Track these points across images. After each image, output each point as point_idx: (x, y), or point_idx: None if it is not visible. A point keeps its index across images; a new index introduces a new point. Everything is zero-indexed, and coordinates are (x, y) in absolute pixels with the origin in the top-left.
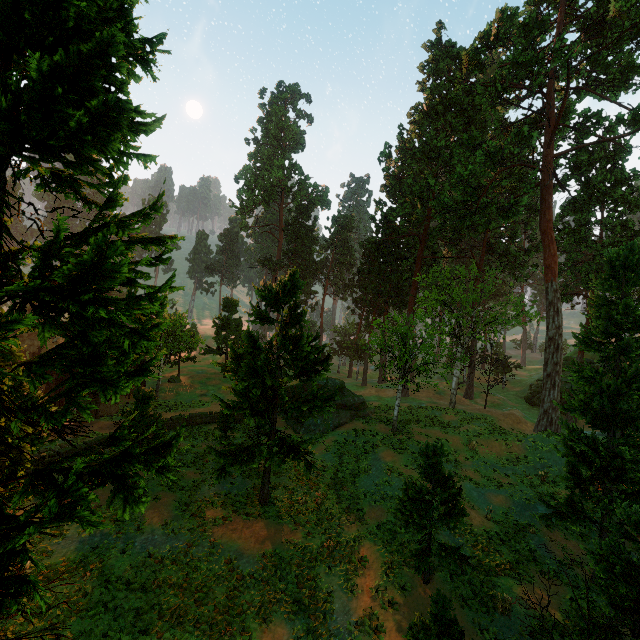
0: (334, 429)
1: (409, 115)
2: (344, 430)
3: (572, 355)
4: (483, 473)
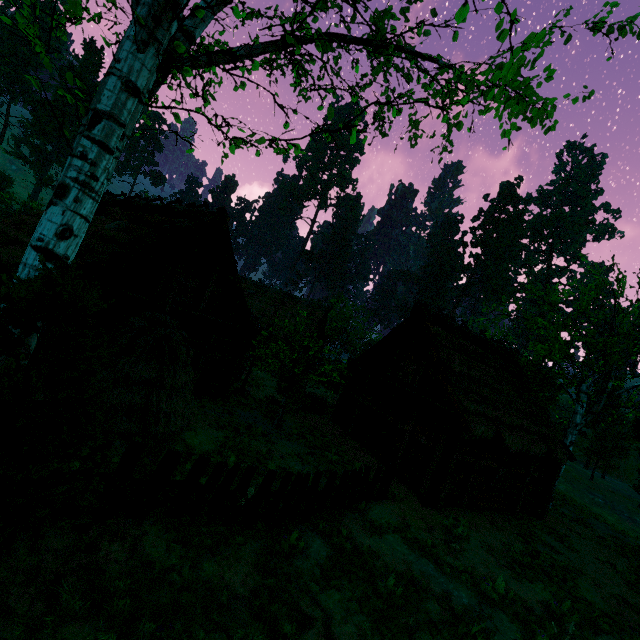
0: None
1: (485, 216)
2: None
3: None
4: None
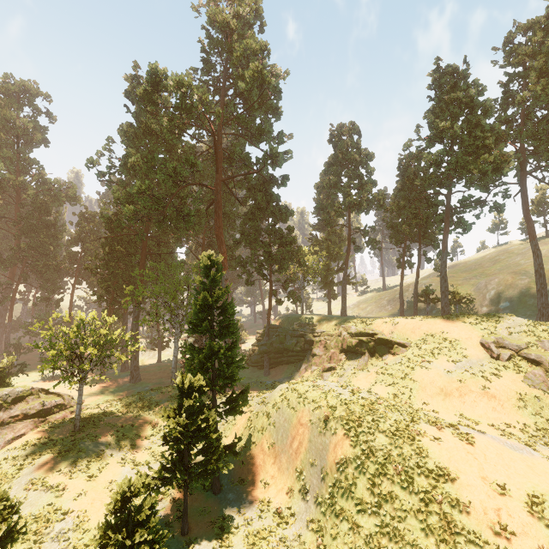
0: (5, 447)
1: (120, 131)
2: (13, 445)
3: (274, 322)
4: (153, 449)
